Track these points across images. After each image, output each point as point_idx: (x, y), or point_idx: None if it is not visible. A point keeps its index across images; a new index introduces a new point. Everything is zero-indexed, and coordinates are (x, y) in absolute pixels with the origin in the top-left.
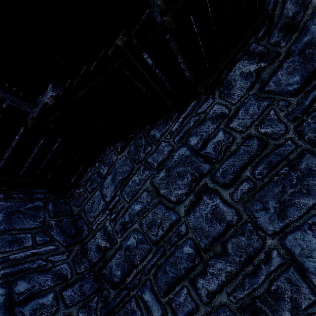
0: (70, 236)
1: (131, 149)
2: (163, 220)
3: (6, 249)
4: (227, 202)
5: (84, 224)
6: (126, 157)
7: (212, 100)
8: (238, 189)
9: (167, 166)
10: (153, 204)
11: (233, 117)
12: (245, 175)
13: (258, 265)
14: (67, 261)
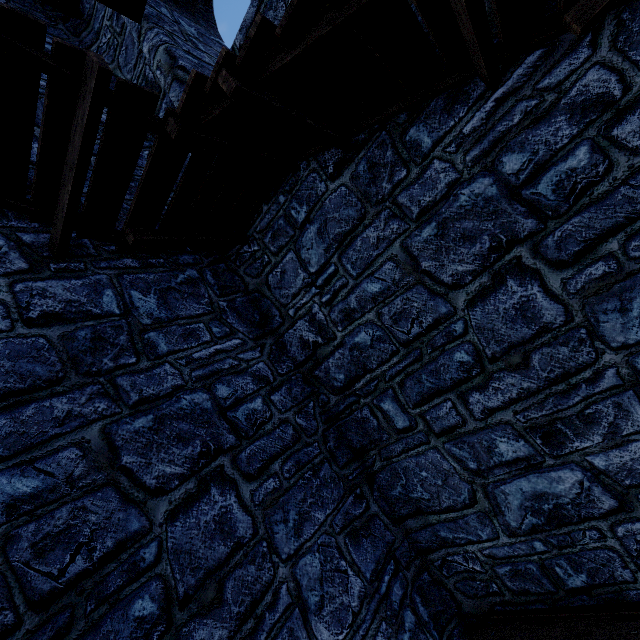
0: (255, 325)
1: (360, 172)
2: (423, 312)
3: (184, 346)
4: (554, 293)
5: (271, 307)
6: (348, 189)
7: (588, 52)
8: (582, 274)
9: (440, 215)
10: (406, 284)
11: (628, 111)
12: (607, 249)
13: (577, 385)
14: (262, 360)
